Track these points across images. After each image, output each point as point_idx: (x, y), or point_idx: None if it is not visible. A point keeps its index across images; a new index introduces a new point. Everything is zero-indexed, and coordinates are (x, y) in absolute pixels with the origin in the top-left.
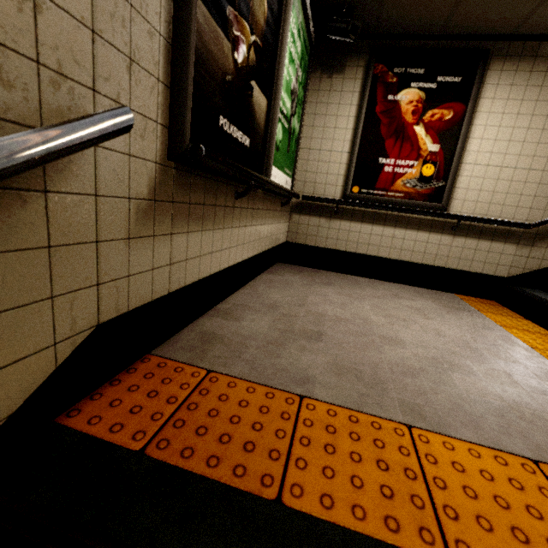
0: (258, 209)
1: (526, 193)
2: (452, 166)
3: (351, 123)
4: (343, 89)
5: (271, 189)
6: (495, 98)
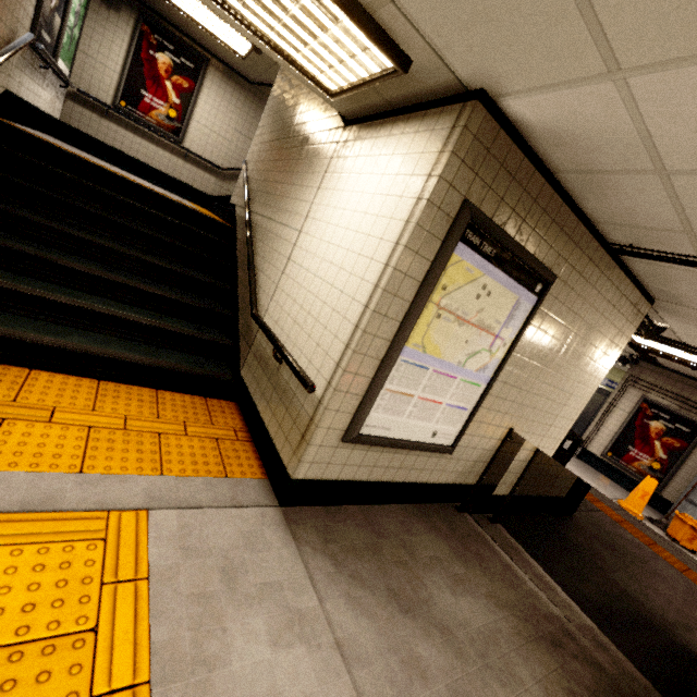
0: (47, 80)
1: (222, 151)
2: (186, 118)
3: (123, 54)
4: (119, 26)
5: (58, 72)
6: (211, 89)
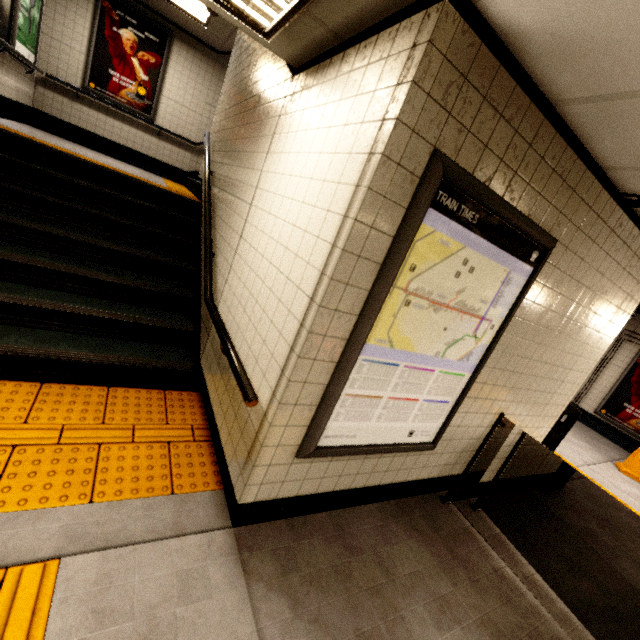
0: (6, 65)
1: (194, 126)
2: (156, 94)
3: (87, 34)
4: (79, 4)
5: (16, 56)
6: (178, 63)
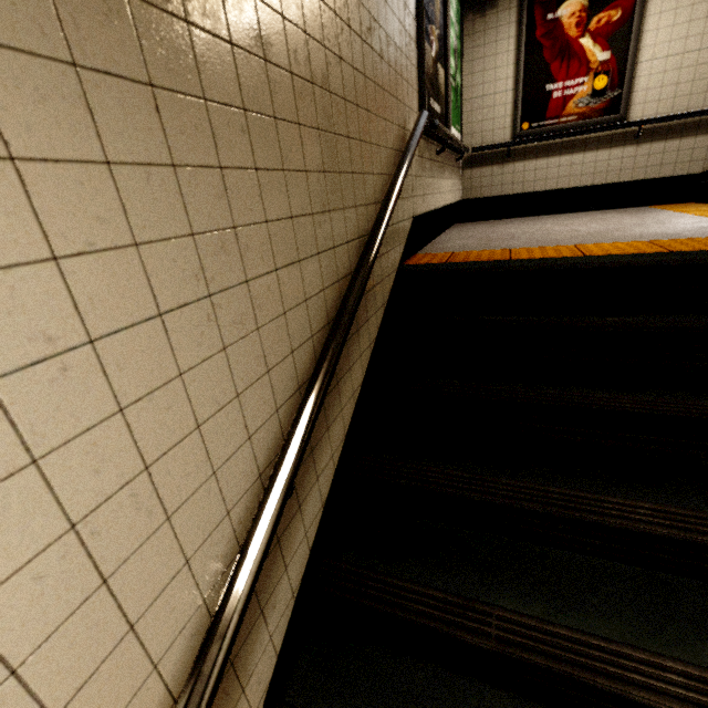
0: (445, 164)
1: None
2: (626, 70)
3: (511, 58)
4: (498, 24)
5: (454, 144)
6: None
